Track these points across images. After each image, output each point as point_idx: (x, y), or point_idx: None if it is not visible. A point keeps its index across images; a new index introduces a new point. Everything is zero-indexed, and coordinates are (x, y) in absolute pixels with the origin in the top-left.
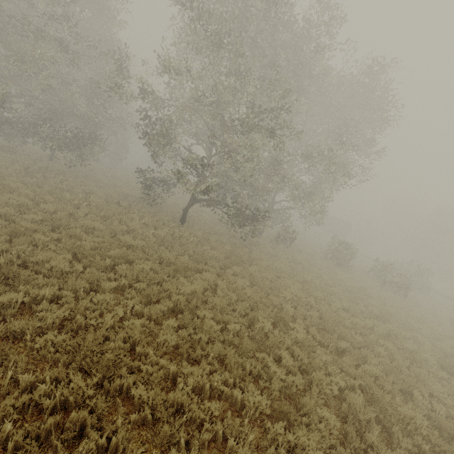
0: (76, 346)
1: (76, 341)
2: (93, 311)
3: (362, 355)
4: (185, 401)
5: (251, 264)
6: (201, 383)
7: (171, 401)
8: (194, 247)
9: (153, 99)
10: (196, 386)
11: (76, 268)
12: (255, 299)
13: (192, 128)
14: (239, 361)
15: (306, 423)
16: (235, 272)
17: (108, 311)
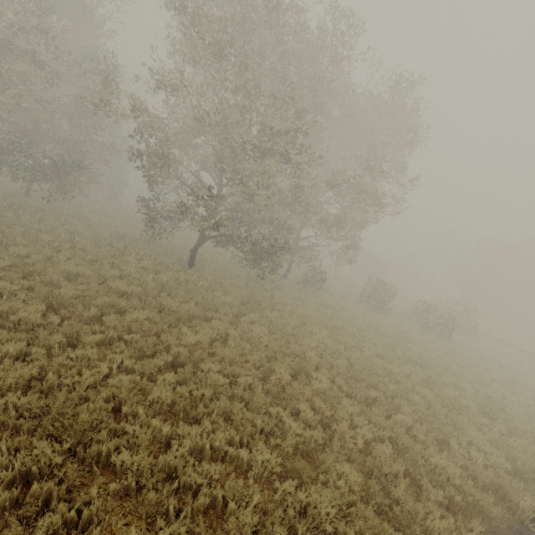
0: (44, 409)
1: (46, 404)
2: (71, 370)
3: (394, 405)
4: (179, 464)
5: (272, 310)
6: (201, 444)
7: (160, 464)
8: (203, 293)
9: (149, 120)
10: (194, 447)
11: (51, 320)
12: (274, 348)
13: (199, 154)
14: (248, 417)
15: (323, 481)
16: (252, 320)
17: (90, 368)
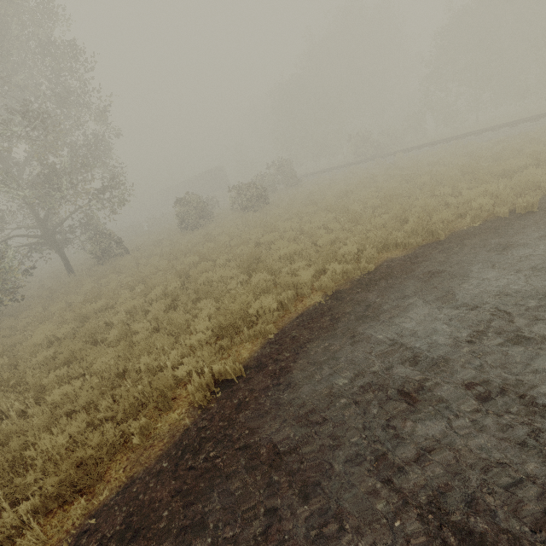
0: None
1: None
2: None
3: (90, 367)
4: None
5: None
6: None
7: None
8: None
9: None
10: None
11: None
12: None
13: None
14: None
15: None
16: None
17: None
